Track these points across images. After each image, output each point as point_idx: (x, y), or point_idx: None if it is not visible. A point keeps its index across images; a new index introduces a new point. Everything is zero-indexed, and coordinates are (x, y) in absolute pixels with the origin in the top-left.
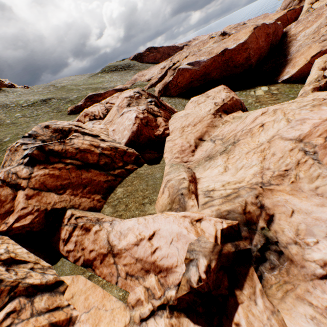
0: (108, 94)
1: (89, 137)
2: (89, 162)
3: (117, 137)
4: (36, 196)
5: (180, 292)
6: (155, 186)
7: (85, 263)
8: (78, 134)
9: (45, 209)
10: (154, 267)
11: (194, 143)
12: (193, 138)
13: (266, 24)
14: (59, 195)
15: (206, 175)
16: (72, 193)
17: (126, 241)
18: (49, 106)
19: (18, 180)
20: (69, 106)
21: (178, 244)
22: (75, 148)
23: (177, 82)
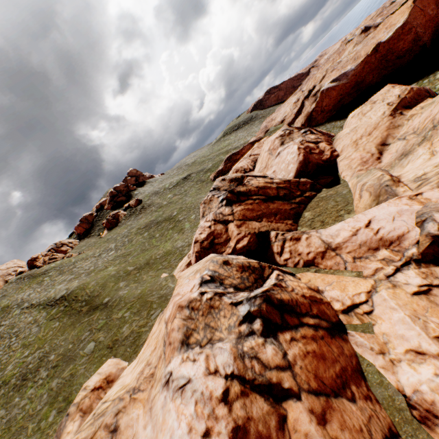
0: (245, 149)
1: (260, 178)
2: (270, 196)
3: (280, 176)
4: (243, 225)
5: (421, 247)
6: (345, 200)
7: (306, 264)
8: (251, 177)
9: (254, 233)
10: (382, 243)
11: (377, 150)
12: (373, 146)
13: None
14: (258, 223)
15: (407, 170)
16: (268, 221)
17: (341, 238)
18: (191, 181)
19: (224, 217)
20: (209, 175)
21: (401, 218)
22: (255, 187)
23: (323, 106)
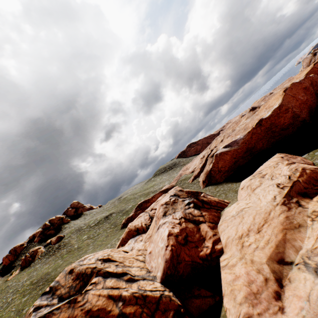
0: (155, 197)
1: (112, 280)
2: None
3: (154, 263)
4: None
5: None
6: None
7: None
8: (99, 277)
9: None
10: None
11: (272, 272)
12: (265, 260)
13: (297, 82)
14: None
15: None
16: None
17: None
18: (109, 221)
19: None
20: (124, 218)
21: None
22: (85, 311)
23: (219, 167)
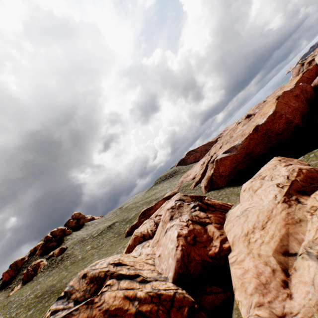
0: (158, 204)
1: (126, 281)
2: None
3: (164, 266)
4: None
5: None
6: None
7: None
8: (113, 279)
9: None
10: None
11: (279, 263)
12: (271, 253)
13: (288, 90)
14: None
15: None
16: None
17: None
18: (113, 231)
19: None
20: (127, 226)
21: None
22: (103, 310)
23: (220, 172)
